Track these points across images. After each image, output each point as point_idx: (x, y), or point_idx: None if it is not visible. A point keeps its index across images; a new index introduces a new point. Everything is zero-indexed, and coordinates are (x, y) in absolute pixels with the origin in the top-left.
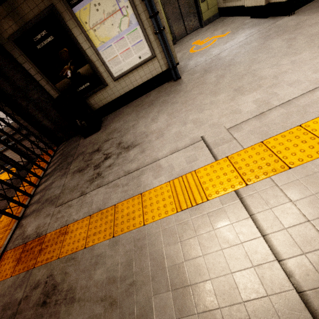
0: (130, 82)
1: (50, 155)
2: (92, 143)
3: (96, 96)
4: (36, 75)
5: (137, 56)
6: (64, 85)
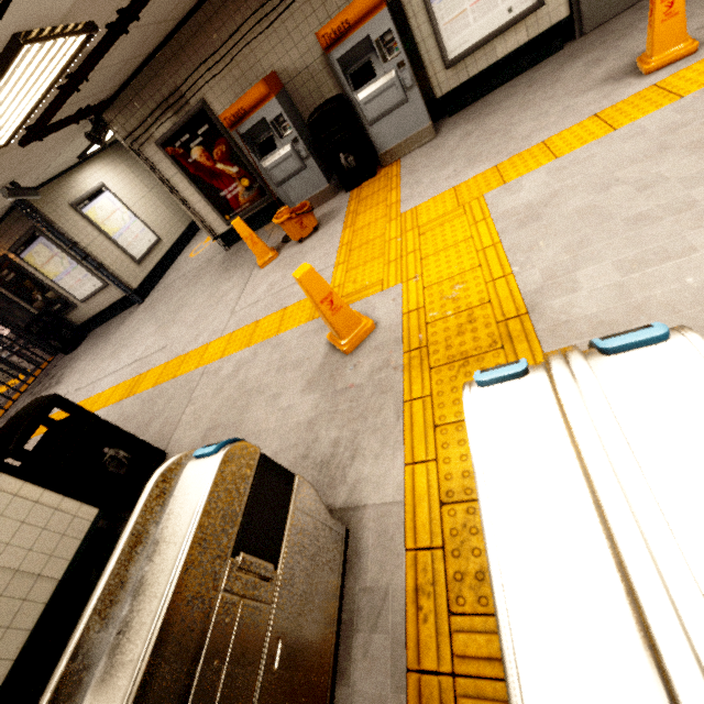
0: (98, 304)
1: (41, 368)
2: (61, 365)
3: (73, 314)
4: (14, 298)
5: (91, 285)
6: (40, 306)
